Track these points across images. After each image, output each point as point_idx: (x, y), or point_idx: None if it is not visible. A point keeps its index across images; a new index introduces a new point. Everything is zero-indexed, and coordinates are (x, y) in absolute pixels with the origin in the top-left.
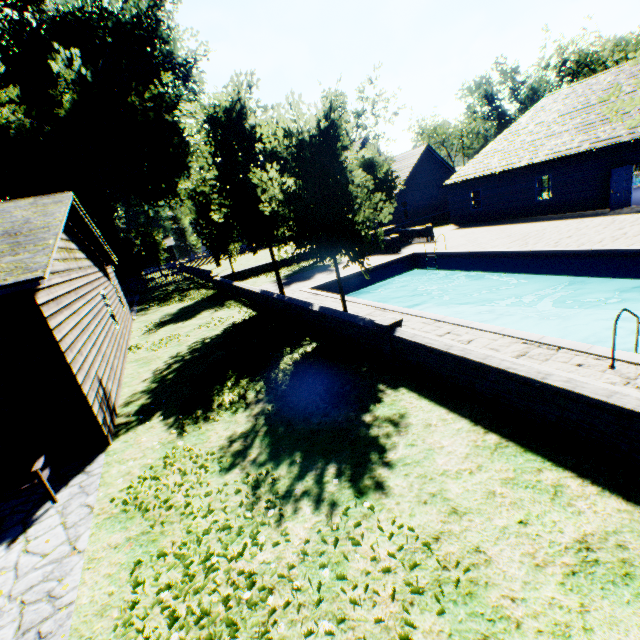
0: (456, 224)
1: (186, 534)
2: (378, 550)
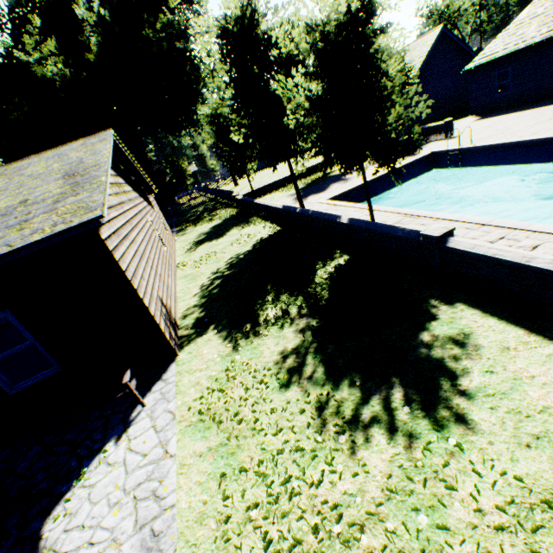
0: (476, 114)
1: (260, 451)
2: (479, 499)
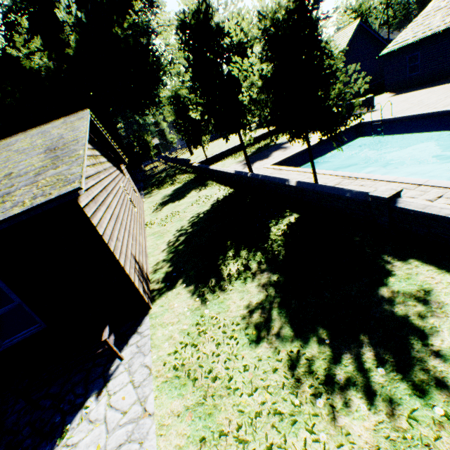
0: (391, 91)
1: (237, 412)
2: None
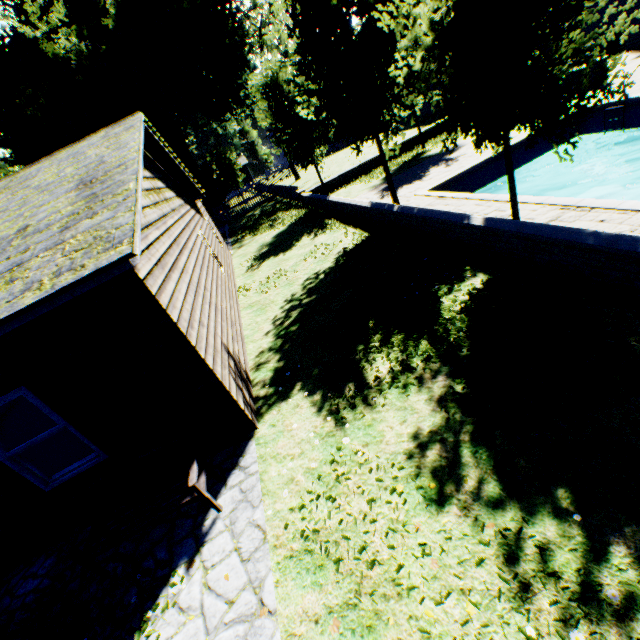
0: (635, 49)
1: (419, 633)
2: None
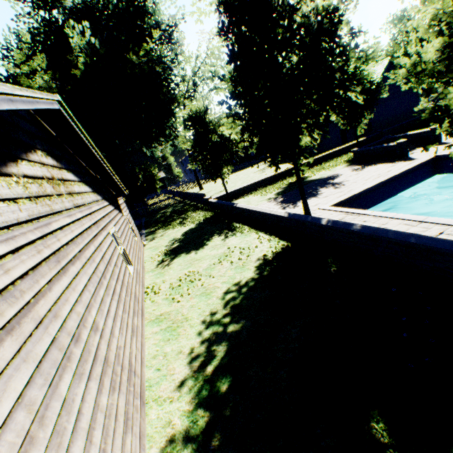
0: None
1: None
2: None
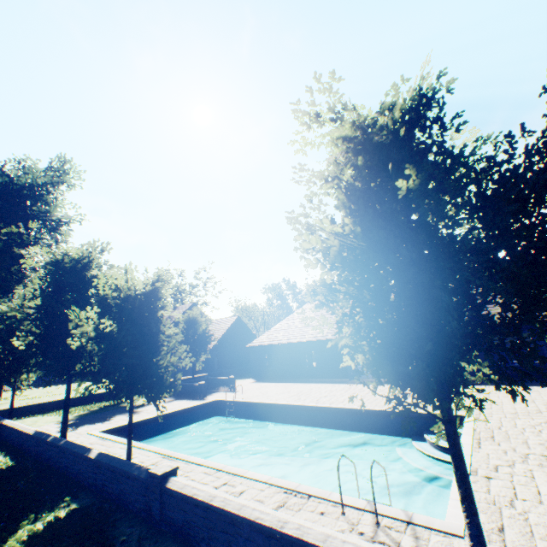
0: (255, 377)
1: None
2: None
